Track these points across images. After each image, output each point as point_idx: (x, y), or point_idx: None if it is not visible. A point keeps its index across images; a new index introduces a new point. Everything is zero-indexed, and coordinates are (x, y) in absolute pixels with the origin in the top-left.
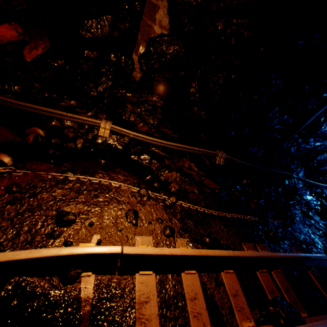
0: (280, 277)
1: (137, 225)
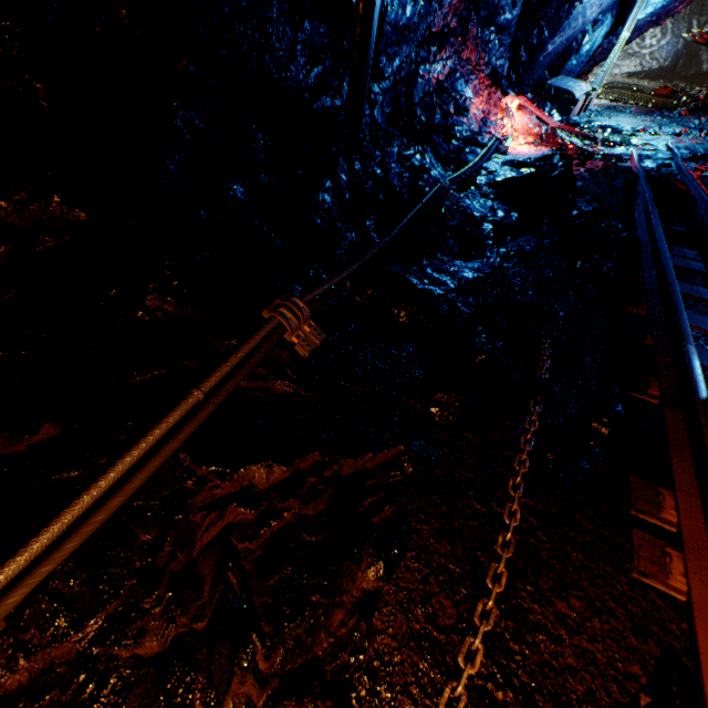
0: None
1: None
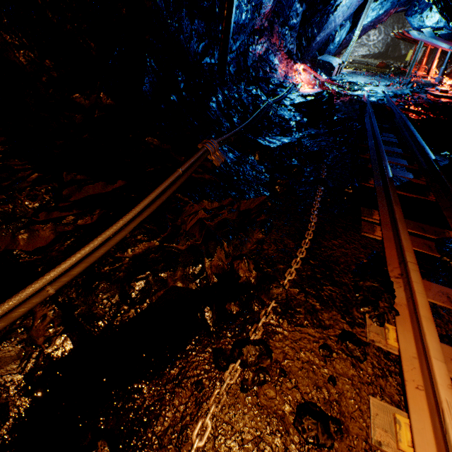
0: (407, 224)
1: (339, 421)
